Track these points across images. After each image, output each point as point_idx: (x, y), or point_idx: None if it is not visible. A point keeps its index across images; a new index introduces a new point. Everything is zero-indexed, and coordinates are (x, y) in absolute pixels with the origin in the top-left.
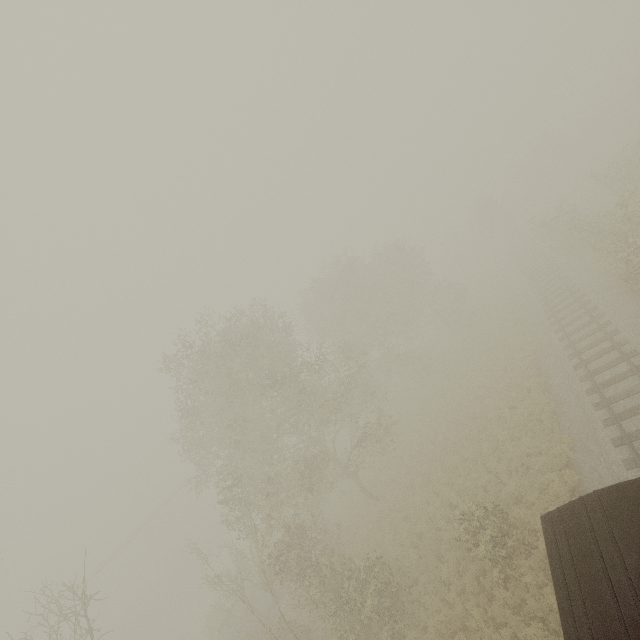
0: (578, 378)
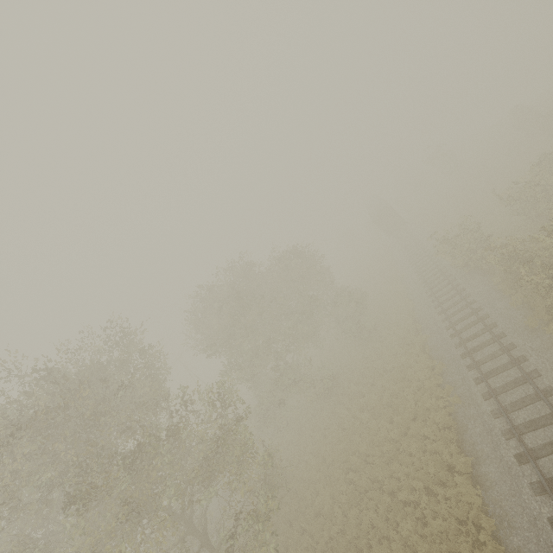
0: (528, 483)
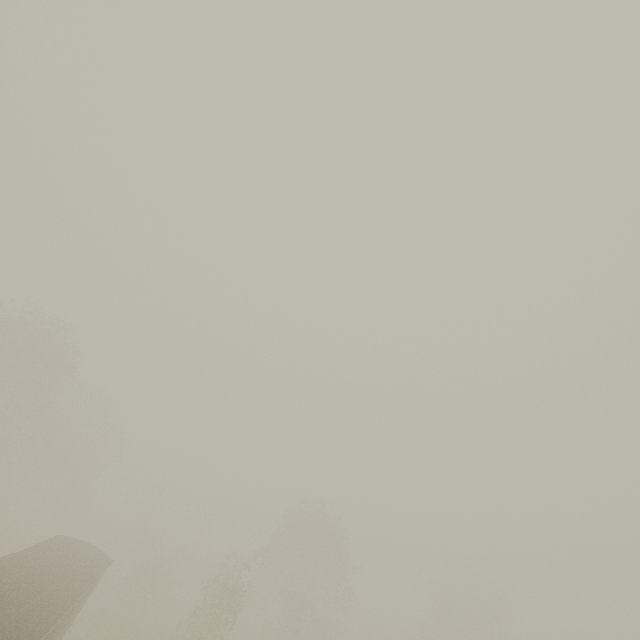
0: None
